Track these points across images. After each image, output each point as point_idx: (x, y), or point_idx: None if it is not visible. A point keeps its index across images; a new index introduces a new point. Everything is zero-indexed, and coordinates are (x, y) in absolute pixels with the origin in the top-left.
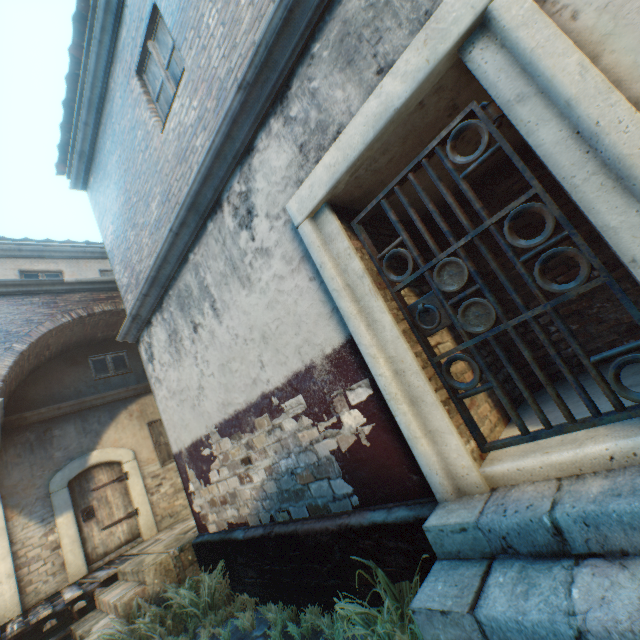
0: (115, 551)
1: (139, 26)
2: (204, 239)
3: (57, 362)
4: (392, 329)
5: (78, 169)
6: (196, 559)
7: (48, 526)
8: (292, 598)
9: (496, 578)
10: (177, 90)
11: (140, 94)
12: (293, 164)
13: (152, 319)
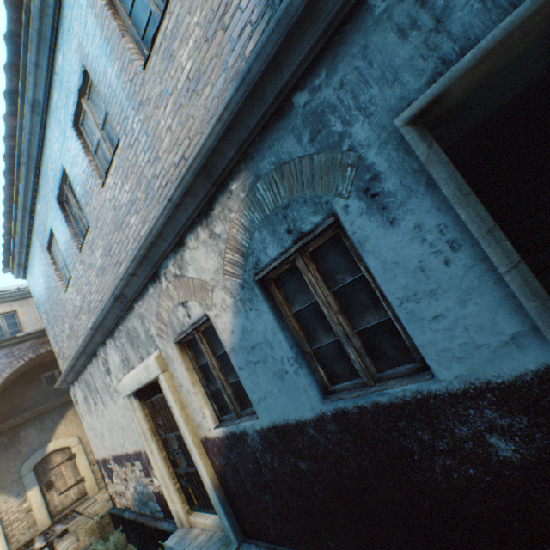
0: (70, 507)
1: (45, 229)
2: (93, 364)
3: (18, 383)
4: (159, 457)
5: (19, 270)
6: (112, 521)
7: (22, 498)
8: None
9: None
10: (70, 281)
11: (51, 263)
12: (121, 364)
13: (75, 382)
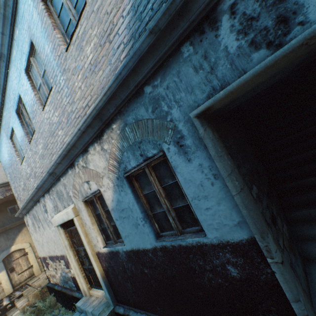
0: (24, 281)
1: (9, 127)
2: (37, 206)
3: None
4: (74, 259)
5: None
6: (48, 290)
7: None
8: (68, 306)
9: None
10: (24, 158)
11: (12, 147)
12: (53, 208)
13: (27, 214)
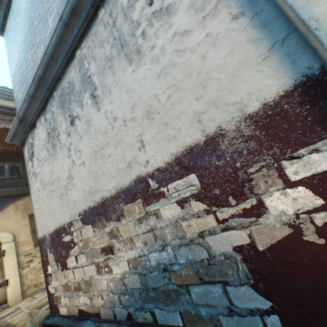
0: None
1: None
2: (93, 30)
3: None
4: None
5: None
6: None
7: None
8: None
9: None
10: None
11: None
12: None
13: (36, 122)
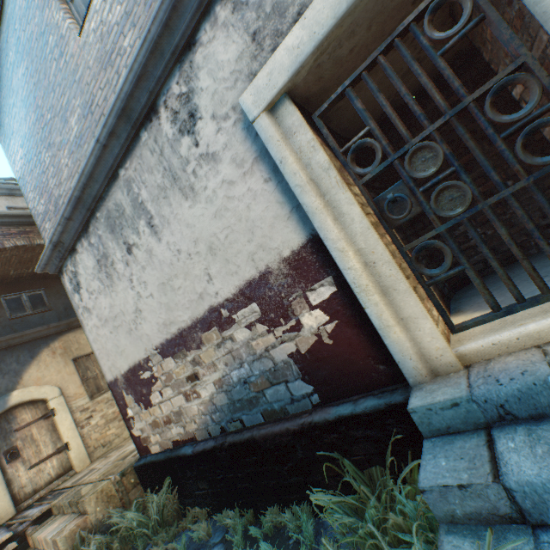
0: (45, 487)
1: None
2: (137, 151)
3: None
4: (362, 220)
5: None
6: (139, 481)
7: None
8: (248, 502)
9: (505, 444)
10: None
11: None
12: (244, 55)
13: (76, 246)
